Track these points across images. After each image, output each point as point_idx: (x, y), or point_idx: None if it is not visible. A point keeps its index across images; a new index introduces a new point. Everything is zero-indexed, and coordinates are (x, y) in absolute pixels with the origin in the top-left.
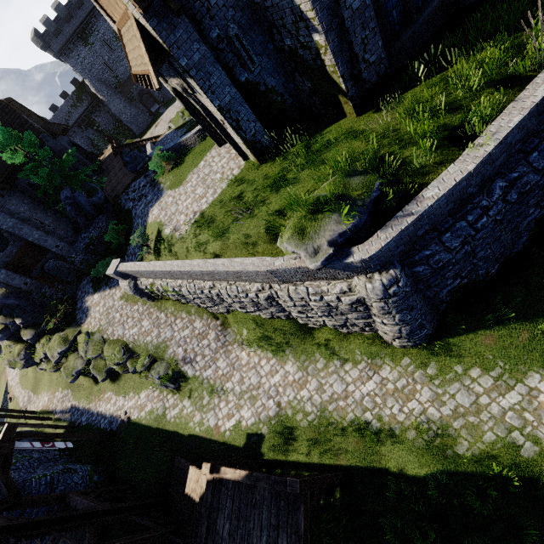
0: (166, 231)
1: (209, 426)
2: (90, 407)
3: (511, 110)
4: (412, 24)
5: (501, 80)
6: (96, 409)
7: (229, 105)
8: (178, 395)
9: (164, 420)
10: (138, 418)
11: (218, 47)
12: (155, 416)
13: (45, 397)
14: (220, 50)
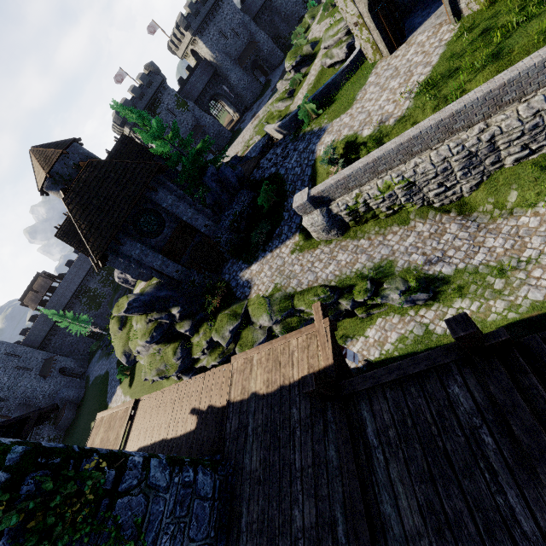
0: (365, 133)
1: (534, 301)
2: None
3: None
4: None
5: None
6: None
7: None
8: (438, 304)
9: (433, 336)
10: (382, 355)
11: None
12: (414, 338)
13: None
14: None
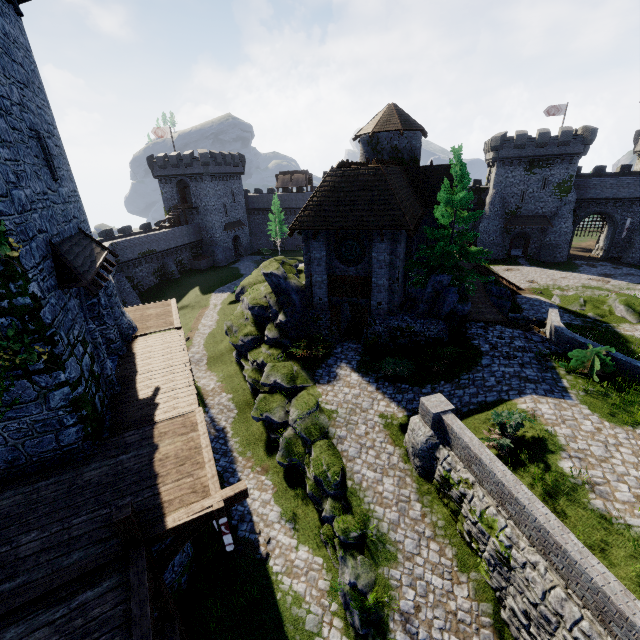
0: (564, 464)
1: None
2: (238, 460)
3: None
4: None
5: None
6: (242, 472)
7: None
8: None
9: None
10: (276, 575)
11: None
12: (300, 617)
13: (213, 382)
14: None
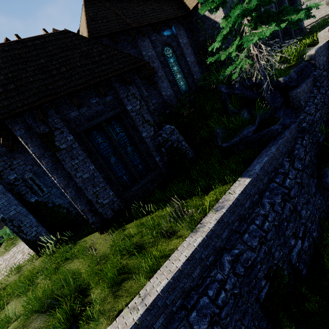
0: None
1: None
2: None
3: (164, 270)
4: (139, 182)
5: (172, 232)
6: None
7: (14, 217)
8: None
9: None
10: None
11: (14, 183)
12: None
13: None
14: (16, 185)
